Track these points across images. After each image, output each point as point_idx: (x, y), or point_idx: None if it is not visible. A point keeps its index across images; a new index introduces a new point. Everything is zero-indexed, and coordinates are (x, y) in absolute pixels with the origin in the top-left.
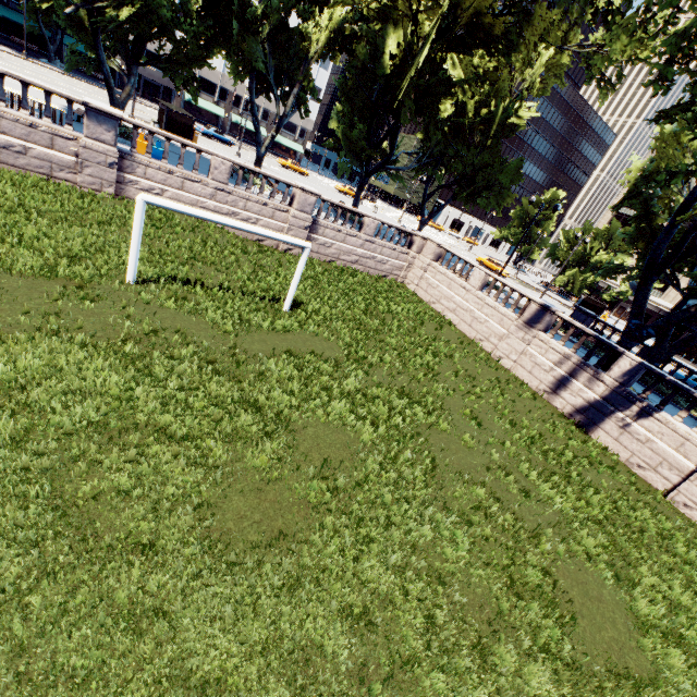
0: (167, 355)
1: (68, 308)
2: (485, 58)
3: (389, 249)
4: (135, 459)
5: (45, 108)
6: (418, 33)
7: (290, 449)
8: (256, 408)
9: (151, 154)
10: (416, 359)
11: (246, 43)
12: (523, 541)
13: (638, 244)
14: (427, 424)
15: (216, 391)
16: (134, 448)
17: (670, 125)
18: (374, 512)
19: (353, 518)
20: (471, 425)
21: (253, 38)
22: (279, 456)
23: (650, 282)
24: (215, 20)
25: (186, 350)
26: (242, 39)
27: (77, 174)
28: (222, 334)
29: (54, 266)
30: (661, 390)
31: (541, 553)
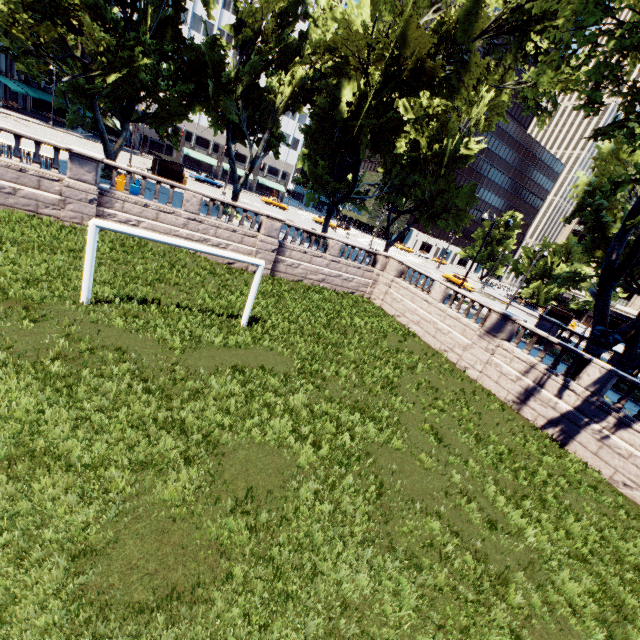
0: (97, 374)
1: (5, 328)
2: (432, 102)
3: (354, 268)
4: (17, 494)
5: (34, 155)
6: (371, 84)
7: (211, 476)
8: (180, 430)
9: (131, 191)
10: (374, 372)
11: (222, 100)
12: (486, 591)
13: (594, 254)
14: (380, 441)
15: (142, 411)
16: (21, 481)
17: (609, 145)
18: (300, 556)
19: (271, 566)
20: (430, 441)
21: (228, 96)
22: (194, 487)
23: (609, 288)
24: (195, 83)
25: (120, 367)
26: (218, 97)
27: (61, 210)
28: (168, 351)
29: (9, 289)
30: (639, 398)
31: (511, 607)
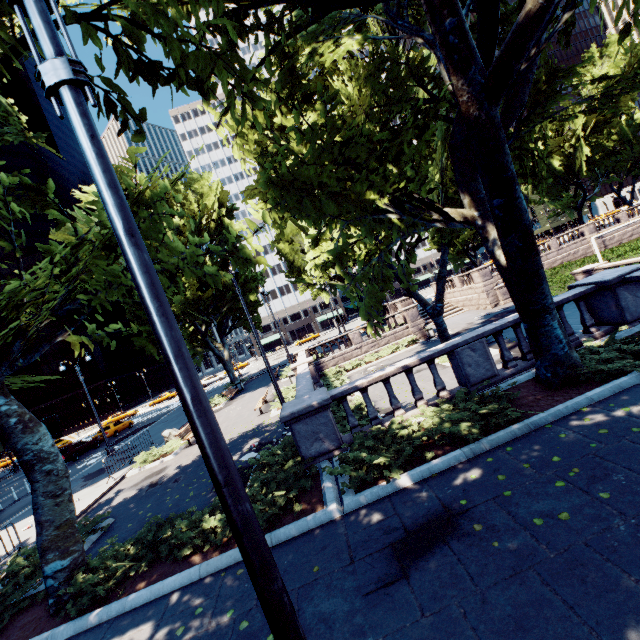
0: None
1: None
2: None
3: None
4: None
5: None
6: (563, 149)
7: None
8: None
9: None
10: None
11: None
12: None
13: None
14: None
15: None
16: None
17: None
18: None
19: None
20: None
21: None
22: None
23: None
24: None
25: None
26: None
27: None
28: None
29: None
30: None
31: None
